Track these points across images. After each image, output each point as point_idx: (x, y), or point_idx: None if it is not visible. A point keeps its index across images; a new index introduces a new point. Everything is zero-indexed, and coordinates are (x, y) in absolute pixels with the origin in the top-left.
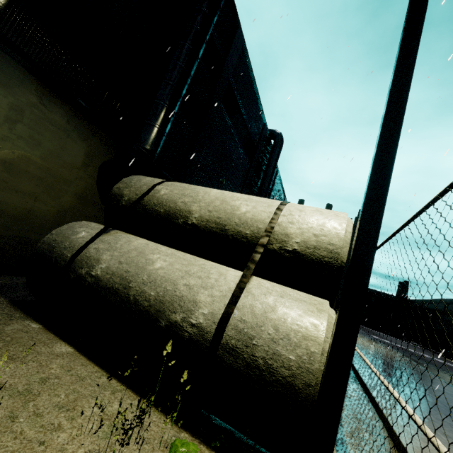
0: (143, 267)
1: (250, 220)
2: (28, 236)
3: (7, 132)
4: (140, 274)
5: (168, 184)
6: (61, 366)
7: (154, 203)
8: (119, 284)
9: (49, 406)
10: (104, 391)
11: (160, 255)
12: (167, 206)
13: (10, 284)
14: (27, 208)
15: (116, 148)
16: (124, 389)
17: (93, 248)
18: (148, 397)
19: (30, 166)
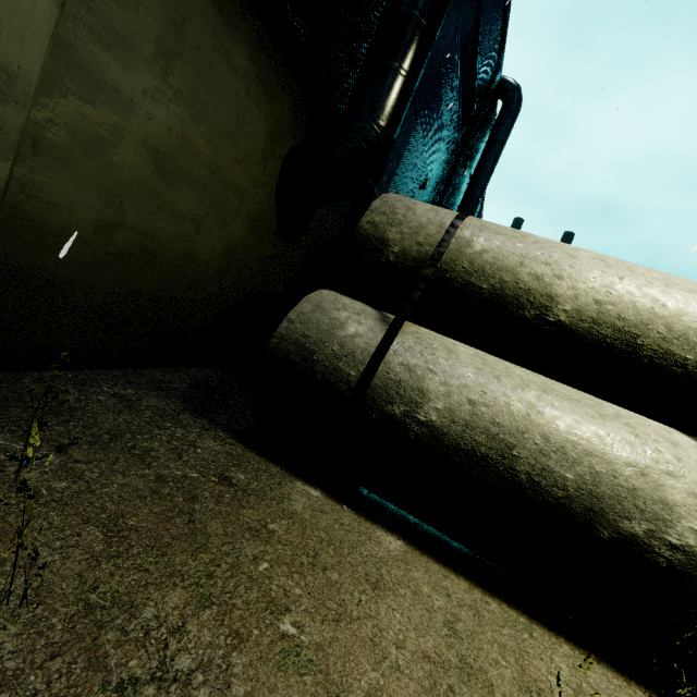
0: (525, 419)
1: (695, 333)
2: (186, 297)
3: (160, 79)
4: (525, 432)
5: (475, 225)
6: (431, 586)
7: (465, 268)
8: (489, 448)
9: (517, 693)
10: (521, 634)
11: (534, 390)
12: (496, 278)
13: (192, 392)
14: (186, 247)
15: (309, 119)
16: (530, 621)
17: (396, 362)
18: (563, 631)
19: (192, 161)
